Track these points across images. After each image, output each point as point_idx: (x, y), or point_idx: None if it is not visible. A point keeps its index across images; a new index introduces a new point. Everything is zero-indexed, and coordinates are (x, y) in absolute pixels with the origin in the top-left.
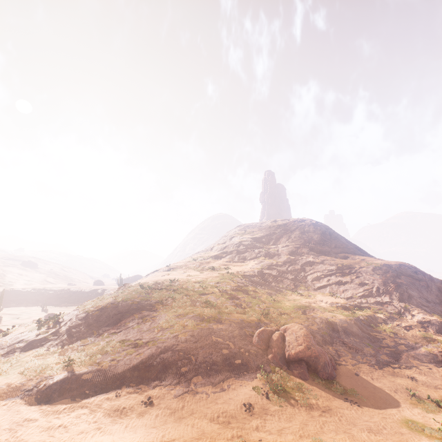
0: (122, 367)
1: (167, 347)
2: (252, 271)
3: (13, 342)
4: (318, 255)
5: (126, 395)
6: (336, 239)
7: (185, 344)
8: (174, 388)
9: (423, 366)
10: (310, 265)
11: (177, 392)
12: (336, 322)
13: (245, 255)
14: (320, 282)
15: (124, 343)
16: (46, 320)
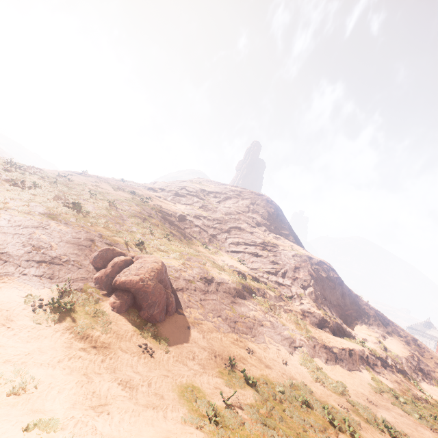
0: None
1: None
2: (174, 212)
3: None
4: (253, 227)
5: None
6: (280, 222)
7: None
8: None
9: (273, 345)
10: (238, 230)
11: None
12: (216, 278)
13: (181, 199)
14: (237, 247)
15: None
16: None
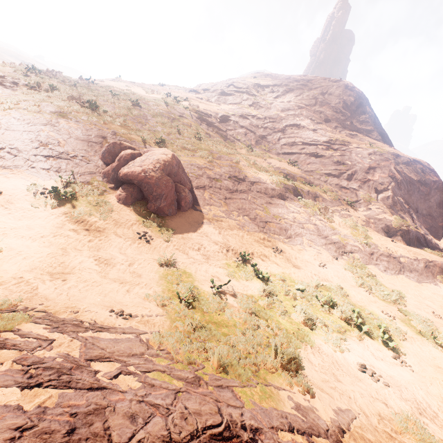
0: None
1: None
2: (215, 112)
3: None
4: (318, 123)
5: None
6: (361, 115)
7: None
8: None
9: (312, 248)
10: (296, 129)
11: None
12: (249, 177)
13: (227, 99)
14: (292, 148)
15: None
16: None
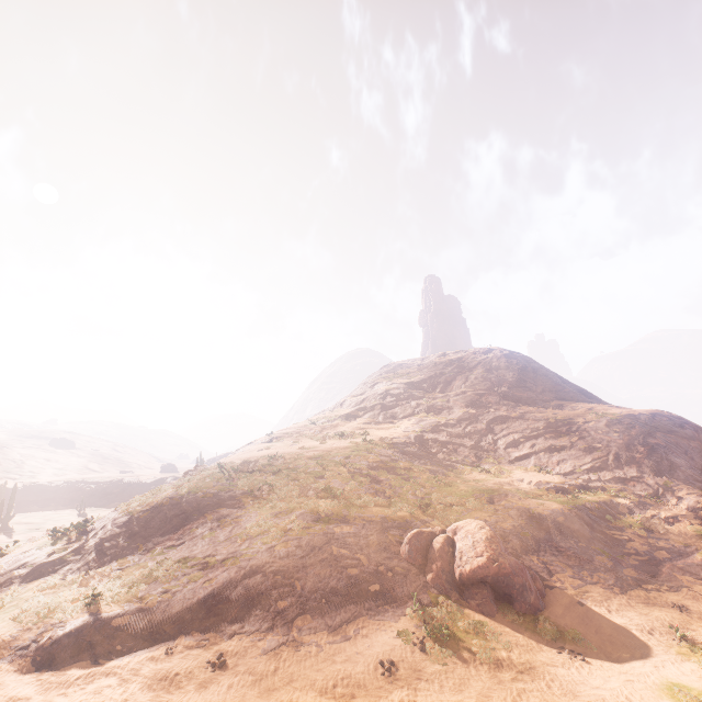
0: (180, 603)
1: (255, 567)
2: (405, 437)
3: (10, 568)
4: (515, 406)
5: (182, 651)
6: (545, 379)
7: (285, 562)
8: (263, 637)
9: (699, 585)
10: (502, 422)
11: (267, 644)
12: (545, 514)
13: (395, 412)
14: (520, 449)
15: (186, 563)
16: (66, 530)
